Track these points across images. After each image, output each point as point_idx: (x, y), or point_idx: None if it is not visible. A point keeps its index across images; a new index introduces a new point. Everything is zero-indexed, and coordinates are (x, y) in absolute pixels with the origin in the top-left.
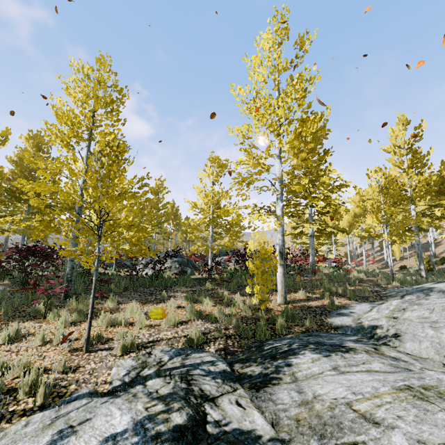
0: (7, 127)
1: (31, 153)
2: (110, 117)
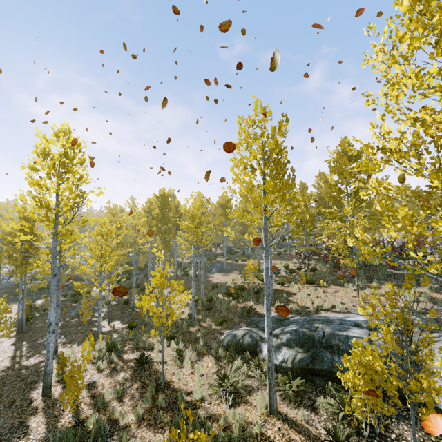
0: (311, 191)
1: (323, 187)
2: (354, 176)
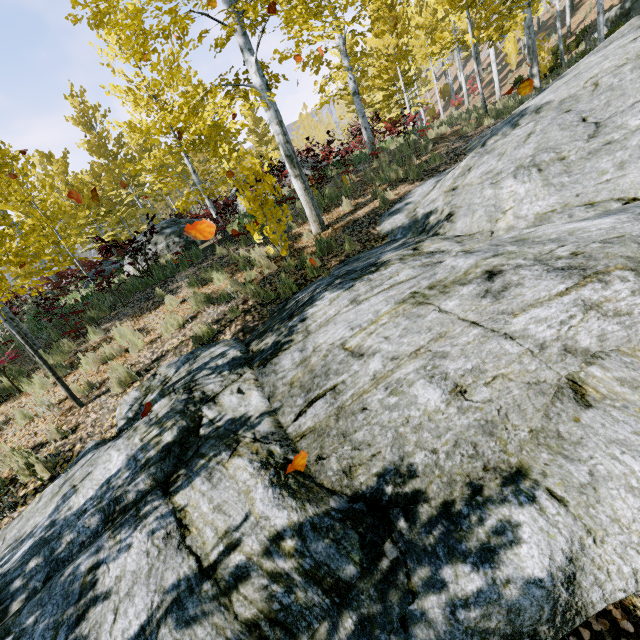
0: None
1: None
2: None
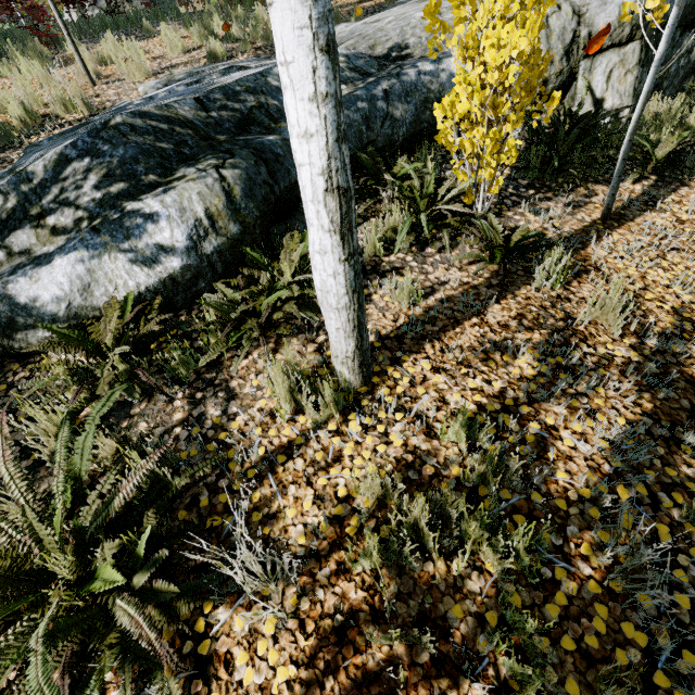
0: None
1: None
2: None
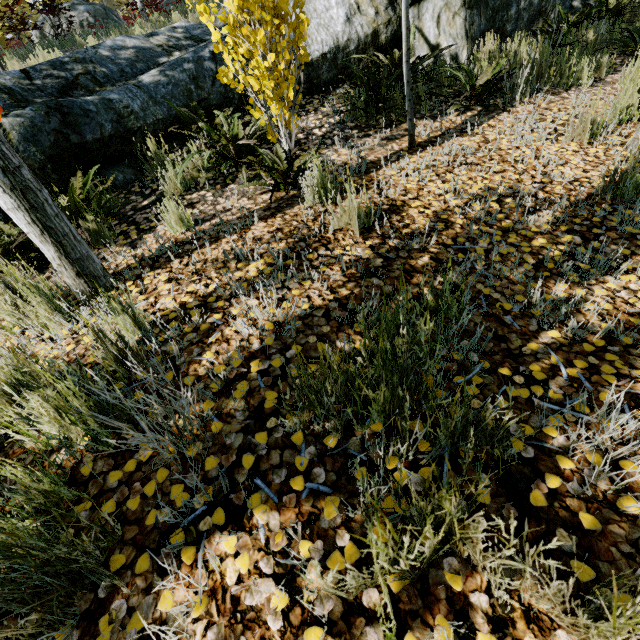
0: None
1: None
2: None
